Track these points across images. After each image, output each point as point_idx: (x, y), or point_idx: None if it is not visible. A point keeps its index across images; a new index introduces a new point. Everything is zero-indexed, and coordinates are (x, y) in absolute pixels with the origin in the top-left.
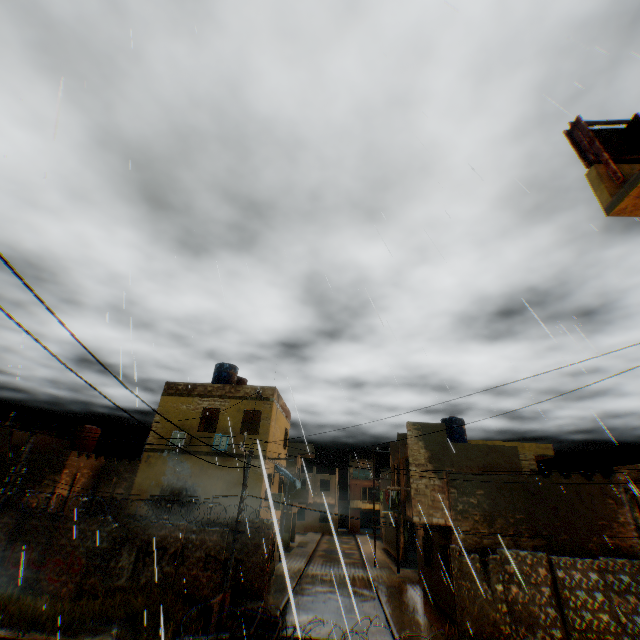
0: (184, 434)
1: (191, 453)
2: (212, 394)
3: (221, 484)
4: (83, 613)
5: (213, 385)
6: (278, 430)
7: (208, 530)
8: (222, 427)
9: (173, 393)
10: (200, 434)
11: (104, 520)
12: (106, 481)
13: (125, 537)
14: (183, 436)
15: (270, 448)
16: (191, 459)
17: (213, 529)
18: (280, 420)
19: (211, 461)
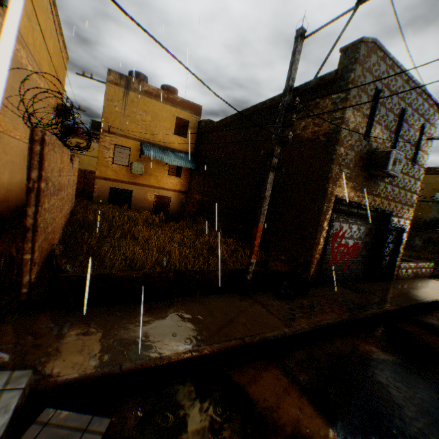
0: None
1: None
2: None
3: None
4: (405, 254)
5: None
6: None
7: None
8: None
9: (431, 173)
10: None
11: None
12: None
13: (414, 234)
14: None
15: None
16: None
17: None
18: None
19: None
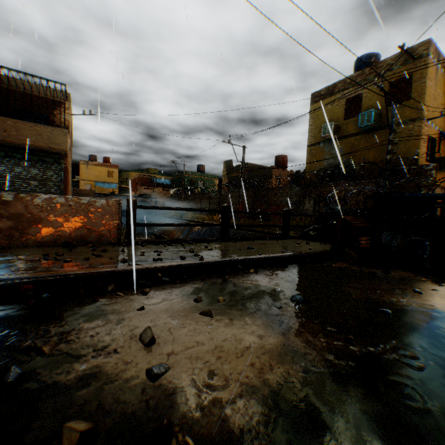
0: (331, 124)
1: (341, 138)
2: (351, 85)
3: (372, 154)
4: None
5: (351, 76)
6: (440, 96)
7: (362, 183)
8: (366, 108)
9: (318, 100)
10: (346, 122)
11: (290, 187)
12: (297, 184)
13: (304, 194)
14: (331, 126)
15: (427, 111)
16: (342, 142)
17: (367, 181)
18: (442, 86)
19: (359, 139)
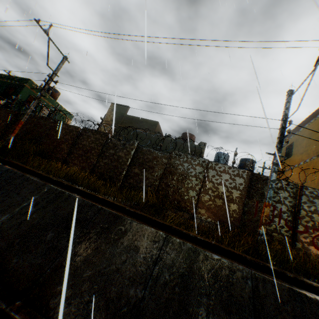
0: None
1: None
2: None
3: None
4: None
5: None
6: None
7: None
8: None
9: None
10: None
11: None
12: None
13: None
14: None
15: None
16: None
17: None
18: None
19: None
